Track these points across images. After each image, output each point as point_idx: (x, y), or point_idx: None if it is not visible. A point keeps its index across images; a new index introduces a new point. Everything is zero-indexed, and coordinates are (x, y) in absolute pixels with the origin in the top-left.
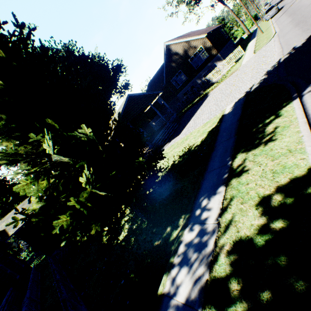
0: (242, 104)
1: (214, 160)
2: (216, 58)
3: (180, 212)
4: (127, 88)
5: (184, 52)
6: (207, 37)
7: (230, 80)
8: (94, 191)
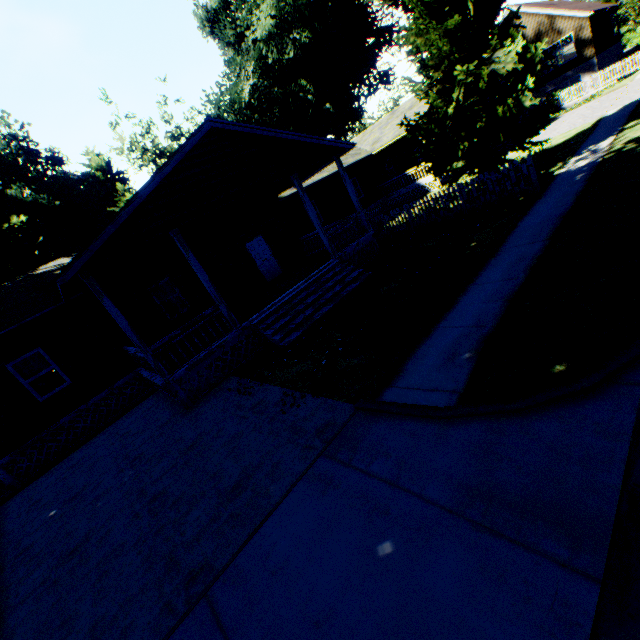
0: (635, 104)
1: (596, 135)
2: (587, 66)
3: (555, 164)
4: (386, 82)
5: (536, 36)
6: (589, 20)
7: (609, 97)
8: (521, 102)
